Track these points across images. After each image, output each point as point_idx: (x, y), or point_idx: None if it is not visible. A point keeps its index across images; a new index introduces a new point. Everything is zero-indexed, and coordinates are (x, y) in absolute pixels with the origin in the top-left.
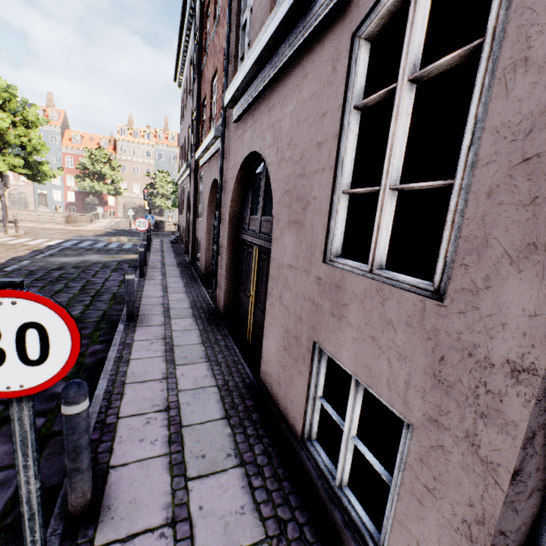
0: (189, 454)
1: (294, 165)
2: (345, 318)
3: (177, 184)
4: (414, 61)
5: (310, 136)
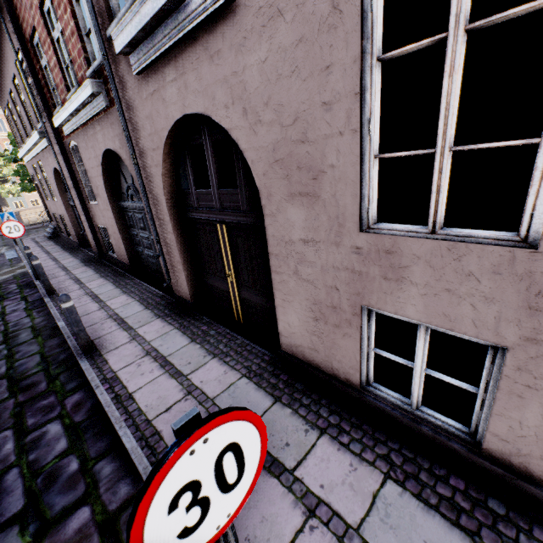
0: (274, 450)
1: (284, 130)
2: (407, 279)
3: (15, 161)
4: (467, 7)
5: (308, 95)
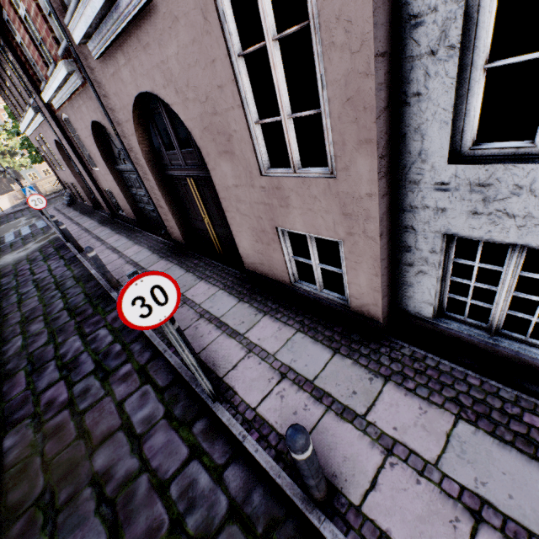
0: (234, 326)
1: (203, 106)
2: (291, 205)
3: (18, 134)
4: (271, 25)
5: (208, 80)
